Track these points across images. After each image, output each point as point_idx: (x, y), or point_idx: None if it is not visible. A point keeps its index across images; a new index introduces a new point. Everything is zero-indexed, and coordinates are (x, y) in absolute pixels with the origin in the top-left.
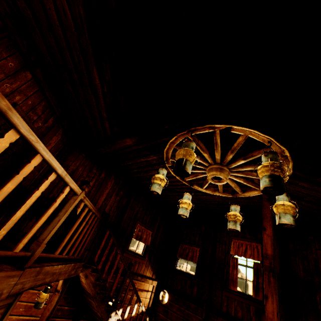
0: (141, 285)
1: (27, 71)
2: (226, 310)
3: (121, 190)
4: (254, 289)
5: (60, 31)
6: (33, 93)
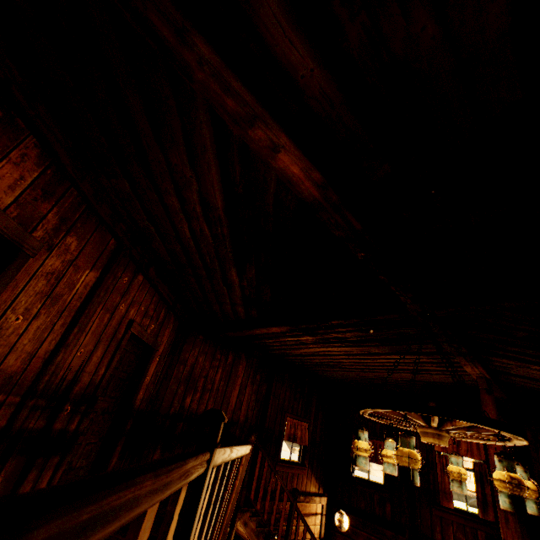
0: (306, 507)
1: (139, 275)
2: (442, 538)
3: (257, 374)
4: (480, 505)
5: (191, 241)
6: (145, 294)
